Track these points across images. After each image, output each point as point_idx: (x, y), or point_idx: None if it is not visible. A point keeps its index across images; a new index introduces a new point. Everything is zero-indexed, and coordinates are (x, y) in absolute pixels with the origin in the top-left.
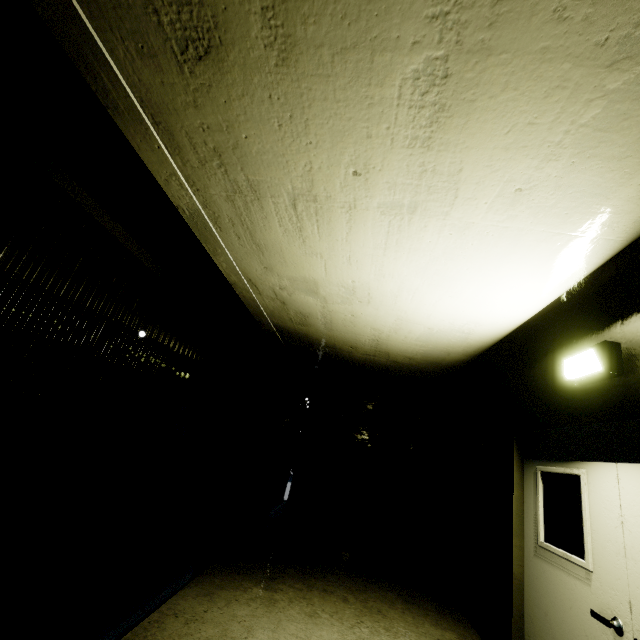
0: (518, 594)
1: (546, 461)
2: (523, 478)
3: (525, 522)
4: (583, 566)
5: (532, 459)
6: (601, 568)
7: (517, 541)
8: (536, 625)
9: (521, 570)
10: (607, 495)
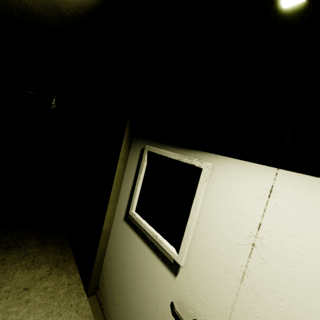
0: (104, 242)
1: (158, 142)
2: (129, 153)
3: (122, 190)
4: (174, 258)
5: (142, 137)
6: (196, 270)
7: (111, 205)
8: (113, 266)
9: (110, 225)
10: (239, 204)
